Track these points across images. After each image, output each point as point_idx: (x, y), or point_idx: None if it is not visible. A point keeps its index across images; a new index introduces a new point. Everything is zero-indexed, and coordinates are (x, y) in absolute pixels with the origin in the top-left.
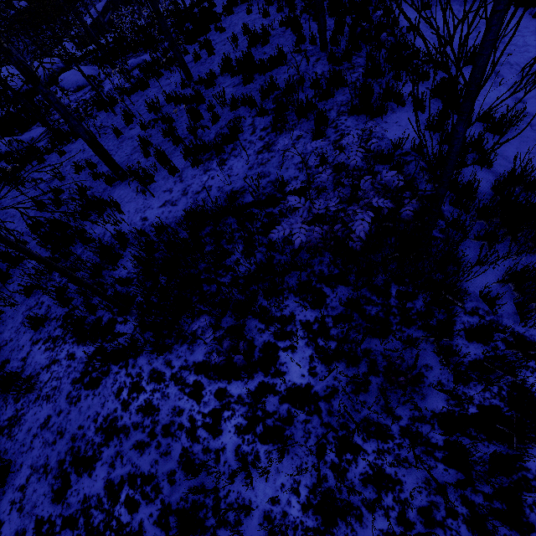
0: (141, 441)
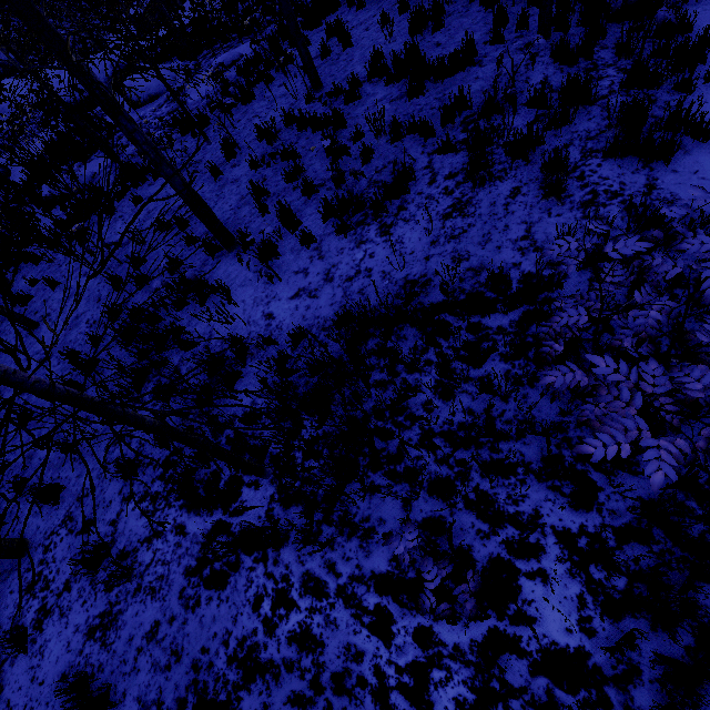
0: (300, 694)
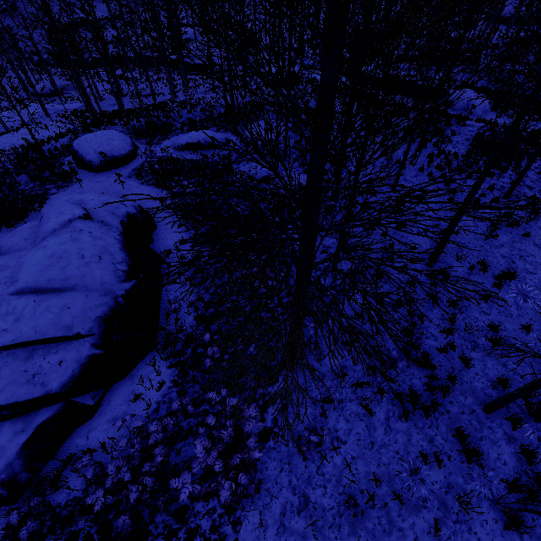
0: None
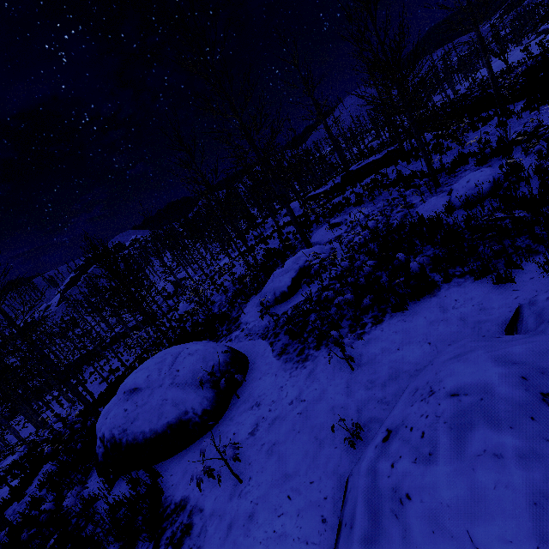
0: None
